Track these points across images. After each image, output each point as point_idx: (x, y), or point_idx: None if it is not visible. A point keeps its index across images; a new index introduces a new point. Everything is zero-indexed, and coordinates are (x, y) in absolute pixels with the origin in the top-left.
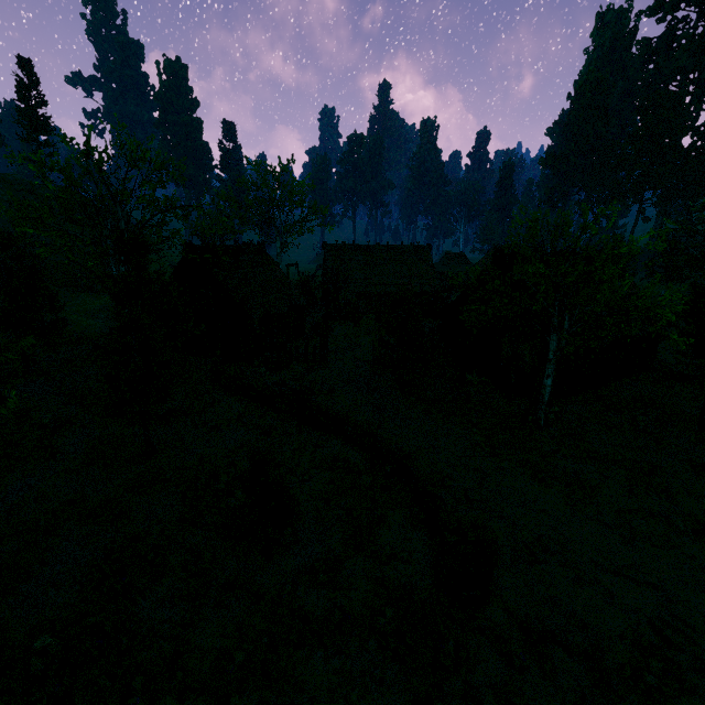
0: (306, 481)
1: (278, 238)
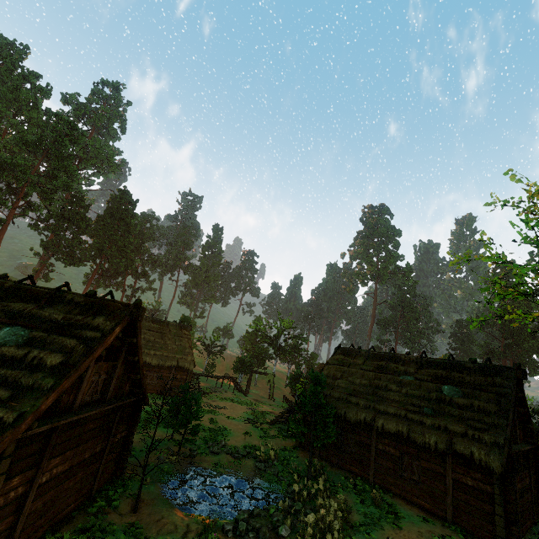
0: None
1: None
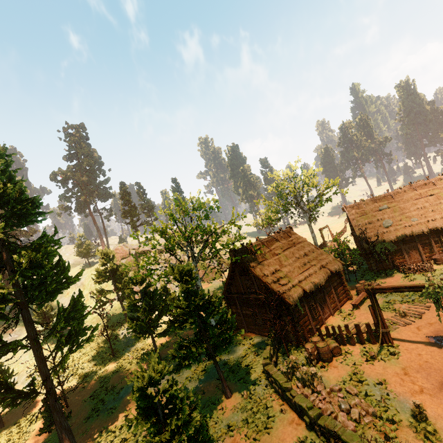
0: None
1: (305, 214)
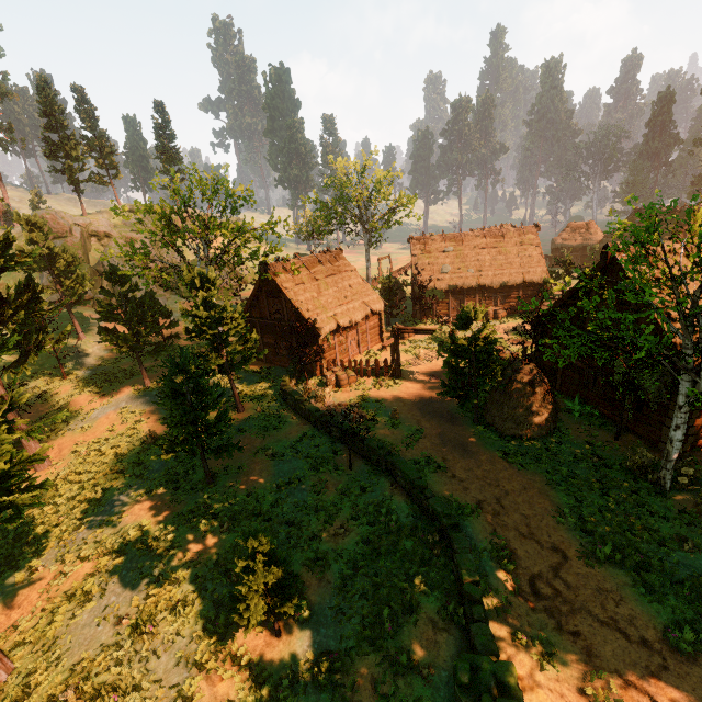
0: (342, 536)
1: (365, 234)
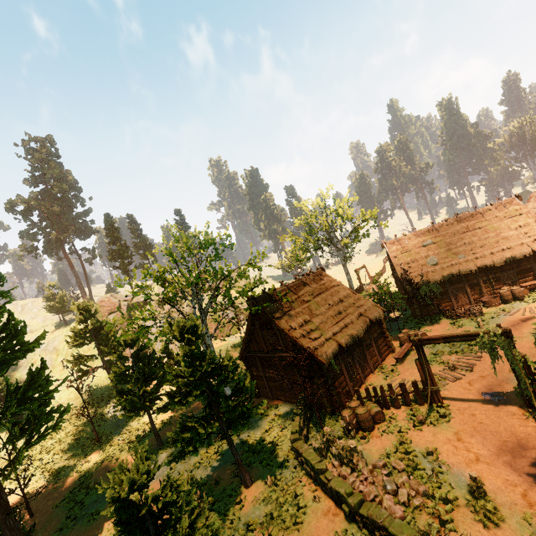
0: None
1: (338, 252)
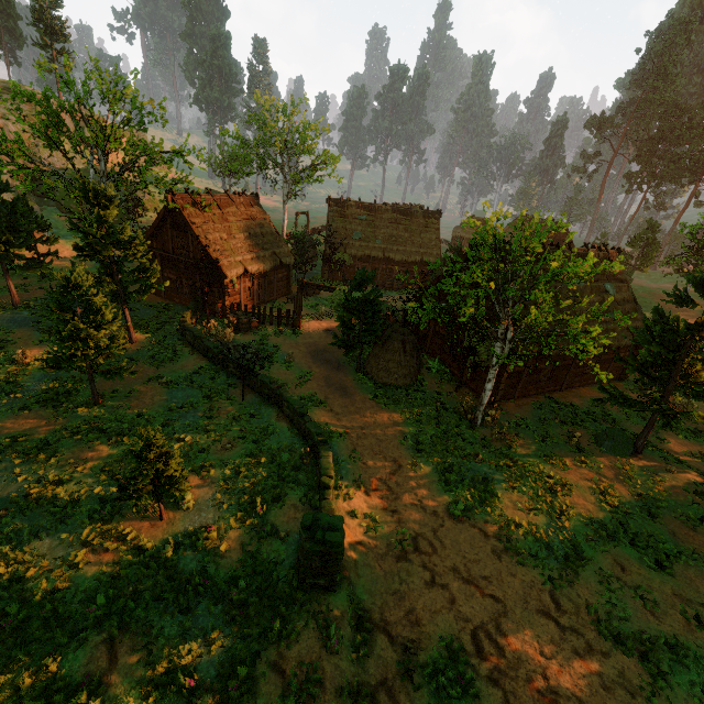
0: (228, 450)
1: (285, 185)
